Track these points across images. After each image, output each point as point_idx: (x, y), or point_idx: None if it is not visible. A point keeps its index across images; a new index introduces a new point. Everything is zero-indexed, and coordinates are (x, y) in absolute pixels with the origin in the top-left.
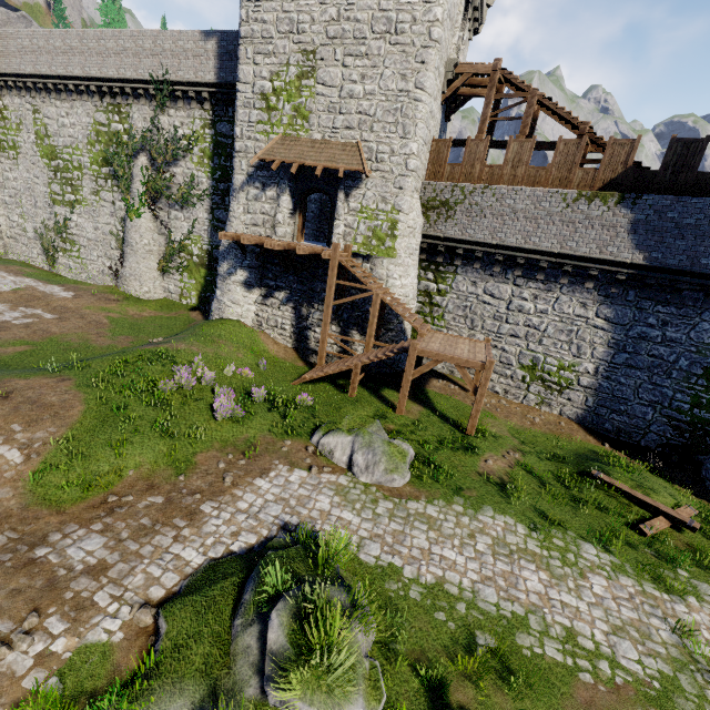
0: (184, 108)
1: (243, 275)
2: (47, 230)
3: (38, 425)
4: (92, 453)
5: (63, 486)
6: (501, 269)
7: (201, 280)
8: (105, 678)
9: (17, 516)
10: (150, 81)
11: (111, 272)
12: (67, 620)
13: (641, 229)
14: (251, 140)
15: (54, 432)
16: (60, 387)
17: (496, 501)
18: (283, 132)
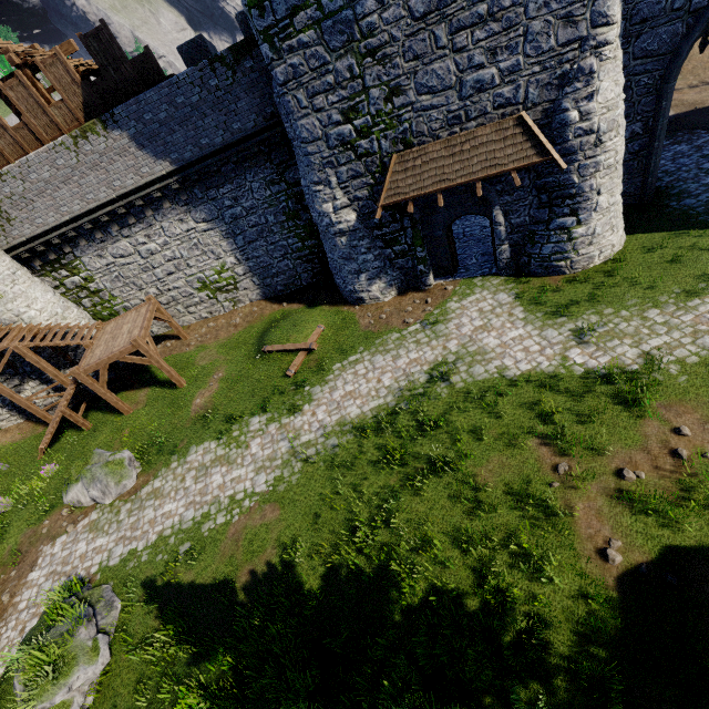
0: None
1: None
2: None
3: None
4: None
5: None
6: (102, 231)
7: None
8: None
9: None
10: None
11: None
12: None
13: (143, 141)
14: None
15: None
16: None
17: (199, 436)
18: None
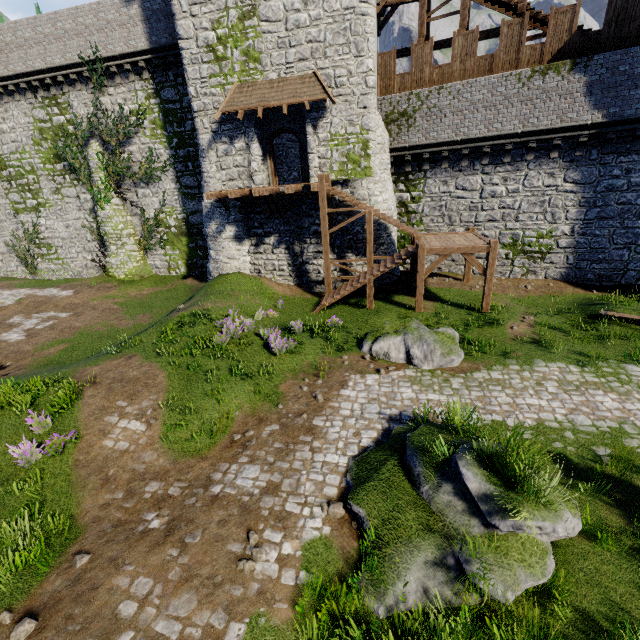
0: (123, 83)
1: (232, 230)
2: (18, 240)
3: (138, 397)
4: (198, 406)
5: (193, 437)
6: (468, 162)
7: (184, 248)
8: (340, 560)
9: (173, 470)
10: (81, 63)
11: (94, 264)
12: (278, 530)
13: (596, 89)
14: (207, 96)
15: (156, 398)
16: (133, 363)
17: (541, 354)
18: (238, 80)
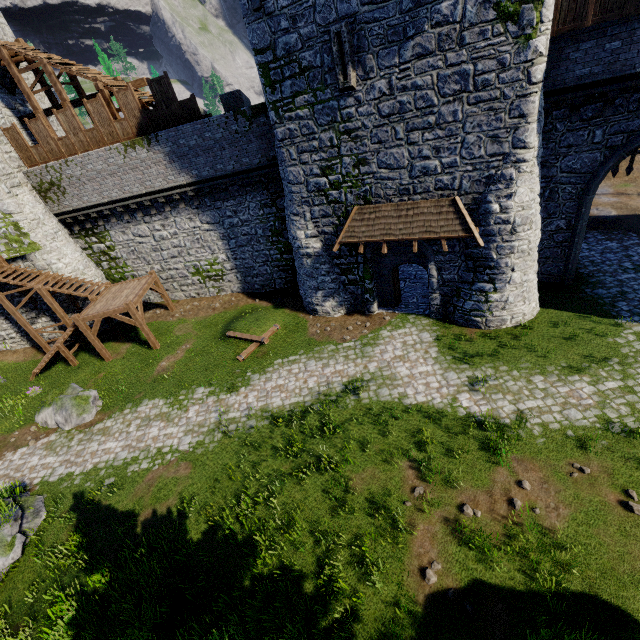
0: None
1: None
2: None
3: None
4: None
5: None
6: (130, 215)
7: None
8: None
9: None
10: None
11: None
12: None
13: (175, 157)
14: None
15: None
16: None
17: (154, 392)
18: None
